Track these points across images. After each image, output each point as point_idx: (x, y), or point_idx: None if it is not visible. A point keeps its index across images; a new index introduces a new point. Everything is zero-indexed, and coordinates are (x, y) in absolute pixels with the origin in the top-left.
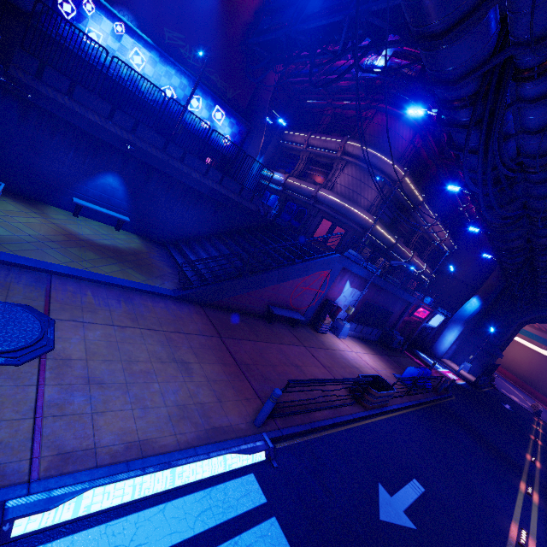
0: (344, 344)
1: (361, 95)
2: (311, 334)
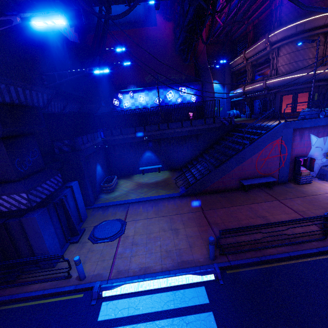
0: None
1: (260, 1)
2: (290, 188)
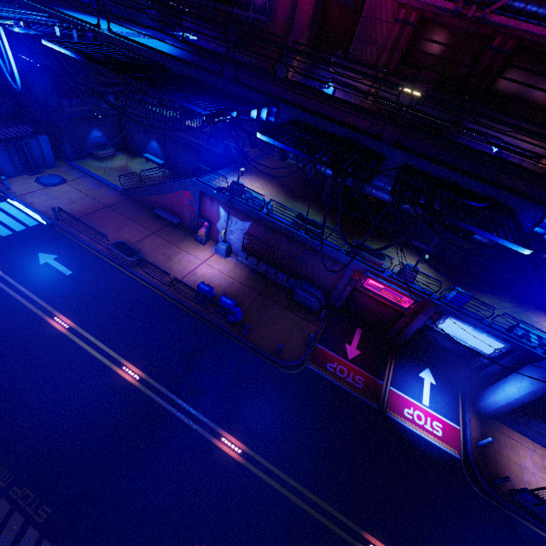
0: (207, 256)
1: None
2: (183, 237)
